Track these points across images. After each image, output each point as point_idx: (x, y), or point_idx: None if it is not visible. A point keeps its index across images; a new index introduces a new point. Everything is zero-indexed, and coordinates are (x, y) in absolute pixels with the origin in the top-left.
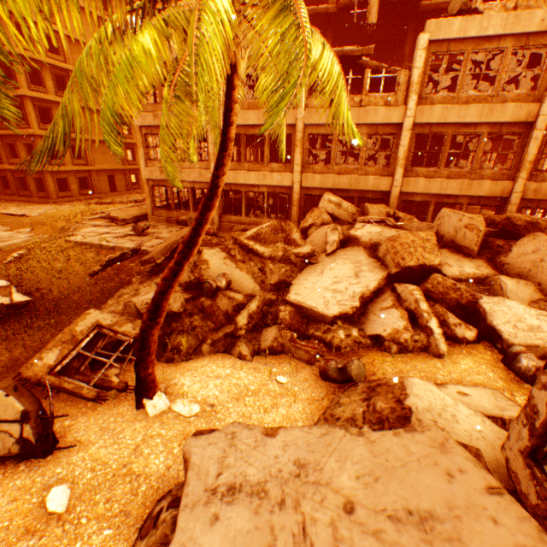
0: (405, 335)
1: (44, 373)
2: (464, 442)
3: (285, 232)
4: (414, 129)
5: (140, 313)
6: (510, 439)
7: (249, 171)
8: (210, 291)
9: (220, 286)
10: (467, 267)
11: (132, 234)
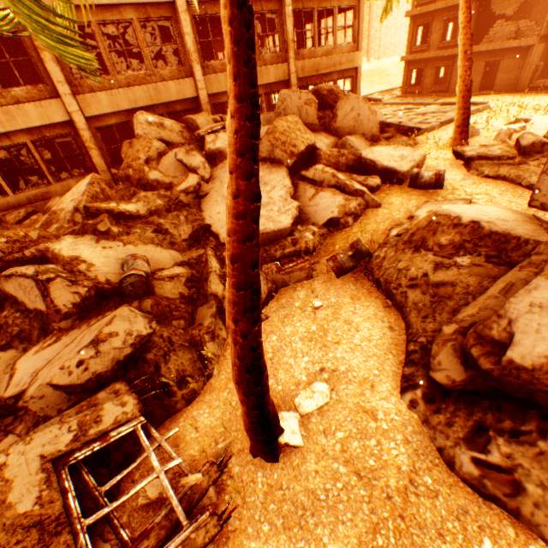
0: (352, 204)
1: None
2: (507, 218)
3: (125, 180)
4: (189, 10)
5: (77, 388)
6: (542, 190)
7: None
8: (141, 285)
9: (148, 272)
10: (323, 140)
11: None
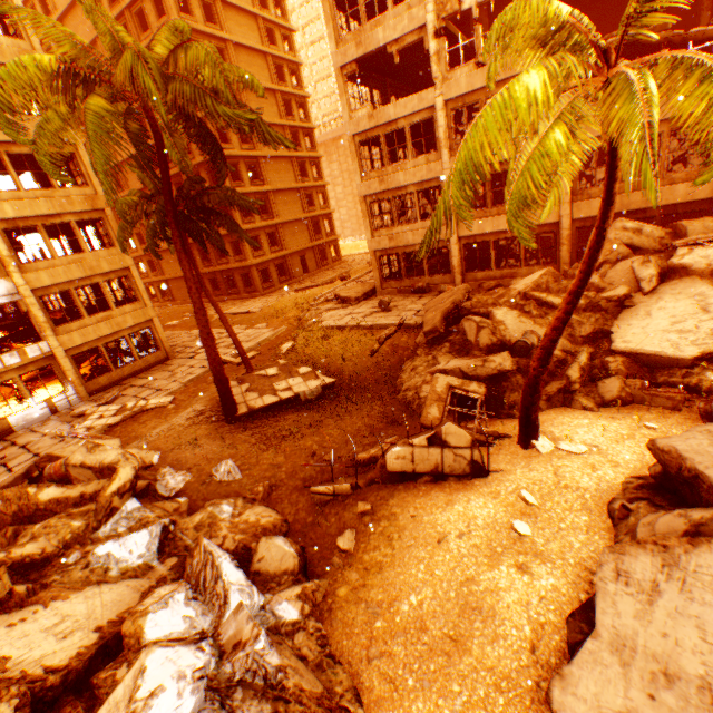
0: None
1: (438, 423)
2: None
3: (569, 277)
4: None
5: (467, 376)
6: None
7: (497, 216)
8: (524, 349)
9: (533, 344)
10: None
11: (375, 311)
